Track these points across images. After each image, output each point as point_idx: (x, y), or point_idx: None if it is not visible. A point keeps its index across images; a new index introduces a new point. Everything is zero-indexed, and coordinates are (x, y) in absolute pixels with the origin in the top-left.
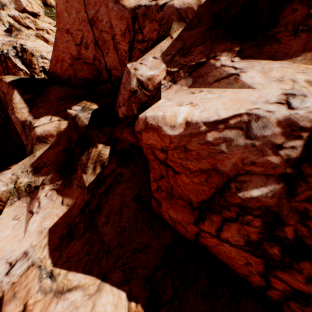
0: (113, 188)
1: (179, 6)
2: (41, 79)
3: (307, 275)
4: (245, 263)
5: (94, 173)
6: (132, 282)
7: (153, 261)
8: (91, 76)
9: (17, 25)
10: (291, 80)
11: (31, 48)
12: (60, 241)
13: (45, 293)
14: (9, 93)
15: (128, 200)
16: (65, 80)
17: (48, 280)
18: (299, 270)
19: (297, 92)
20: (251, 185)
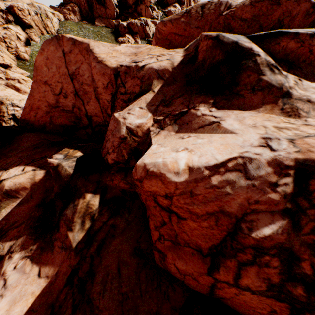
0: (106, 245)
1: (157, 68)
2: (10, 126)
3: None
4: (269, 310)
5: (83, 229)
6: None
7: None
8: (70, 123)
9: None
10: (262, 126)
11: (1, 97)
12: None
13: None
14: None
15: (126, 256)
16: (39, 126)
17: None
18: None
19: (271, 136)
20: (261, 223)
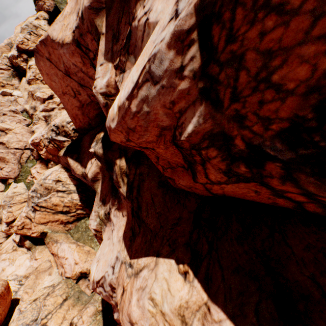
0: (141, 187)
1: (88, 2)
2: (77, 138)
3: (277, 176)
4: (254, 192)
5: (125, 184)
6: (176, 250)
7: (187, 228)
8: (97, 111)
9: (47, 114)
10: None
11: (59, 123)
12: (130, 241)
13: (130, 277)
14: (68, 161)
15: (155, 190)
16: (88, 127)
17: (129, 269)
18: (269, 175)
19: None
20: (187, 122)
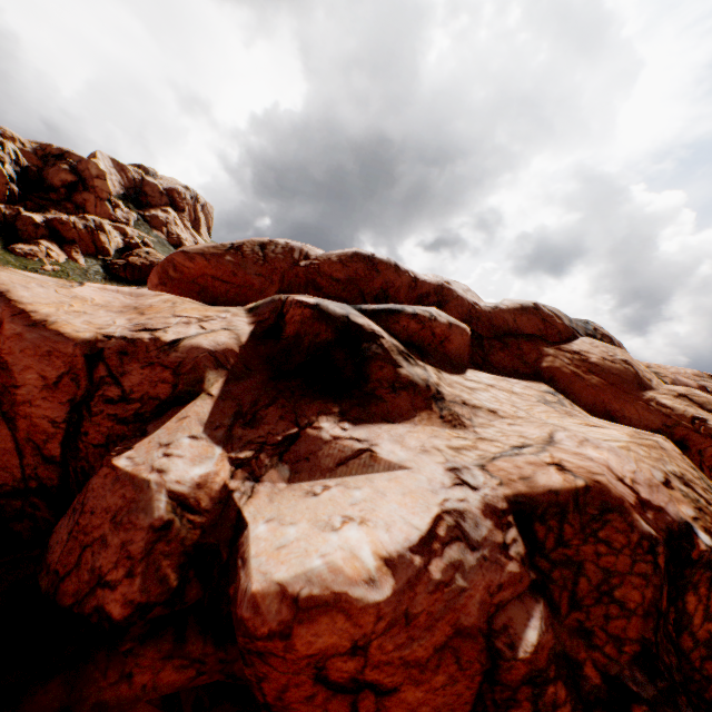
0: None
1: (211, 346)
2: None
3: None
4: None
5: None
6: None
7: None
8: None
9: None
10: (435, 448)
11: None
12: None
13: None
14: None
15: None
16: None
17: None
18: None
19: (456, 464)
20: (518, 625)
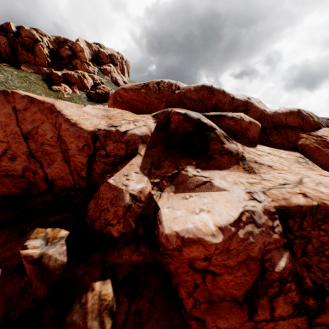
0: None
1: (140, 134)
2: None
3: None
4: (295, 328)
5: None
6: None
7: None
8: (18, 190)
9: None
10: (240, 182)
11: None
12: None
13: None
14: None
15: None
16: None
17: None
18: (328, 305)
19: (251, 190)
20: (276, 259)
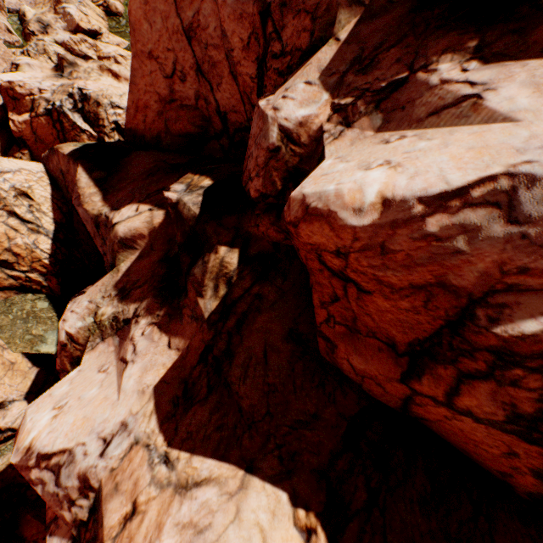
0: (249, 321)
1: None
2: (114, 143)
3: None
4: (505, 452)
5: (217, 296)
6: (296, 475)
7: (329, 443)
8: (194, 129)
9: (69, 56)
10: None
11: (95, 93)
12: (173, 406)
13: (161, 487)
14: (71, 172)
15: (277, 339)
16: (151, 140)
17: (162, 467)
18: None
19: None
20: (521, 312)
